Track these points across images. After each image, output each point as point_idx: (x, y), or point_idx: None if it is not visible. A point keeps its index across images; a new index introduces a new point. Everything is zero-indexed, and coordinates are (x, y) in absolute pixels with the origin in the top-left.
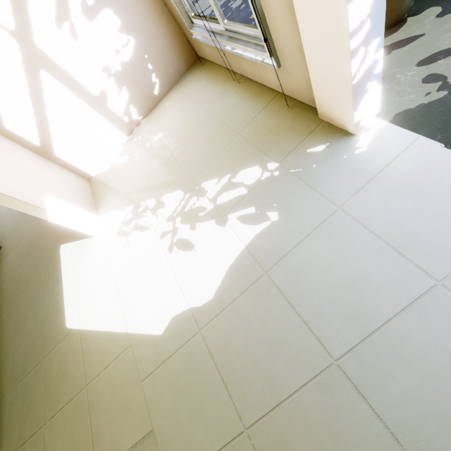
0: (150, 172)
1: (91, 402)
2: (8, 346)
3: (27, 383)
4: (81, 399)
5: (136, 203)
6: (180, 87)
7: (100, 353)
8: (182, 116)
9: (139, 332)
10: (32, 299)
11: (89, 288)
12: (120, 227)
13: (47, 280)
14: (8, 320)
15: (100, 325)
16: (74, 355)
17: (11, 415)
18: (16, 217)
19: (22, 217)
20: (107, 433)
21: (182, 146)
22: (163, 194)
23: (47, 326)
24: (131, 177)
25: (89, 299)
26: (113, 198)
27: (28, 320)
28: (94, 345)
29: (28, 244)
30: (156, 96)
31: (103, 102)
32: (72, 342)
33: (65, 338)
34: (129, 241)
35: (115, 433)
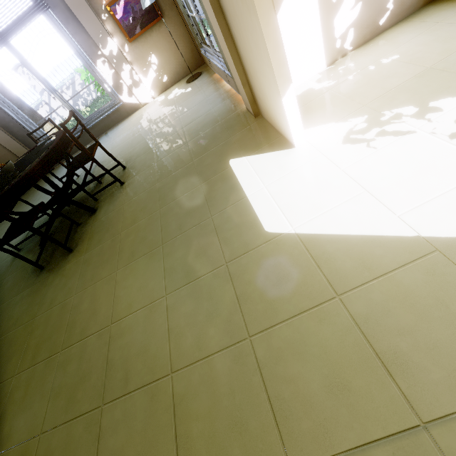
0: (389, 86)
1: (360, 316)
2: (153, 249)
3: (200, 287)
4: (331, 310)
5: (372, 113)
6: (414, 19)
7: (358, 258)
8: (435, 37)
9: (452, 235)
10: (188, 207)
11: (302, 193)
12: (346, 136)
13: (213, 190)
14: (149, 226)
15: (344, 228)
16: (294, 260)
17: (174, 320)
18: (145, 144)
19: (156, 143)
20: (426, 361)
21: (450, 59)
22: (432, 100)
23: (225, 231)
24: (349, 94)
25: (308, 204)
26: (319, 114)
27: (186, 226)
28: (338, 250)
29: (170, 162)
30: (378, 27)
31: (332, 13)
32: (286, 246)
33: (267, 242)
34: (373, 146)
35: (453, 363)
